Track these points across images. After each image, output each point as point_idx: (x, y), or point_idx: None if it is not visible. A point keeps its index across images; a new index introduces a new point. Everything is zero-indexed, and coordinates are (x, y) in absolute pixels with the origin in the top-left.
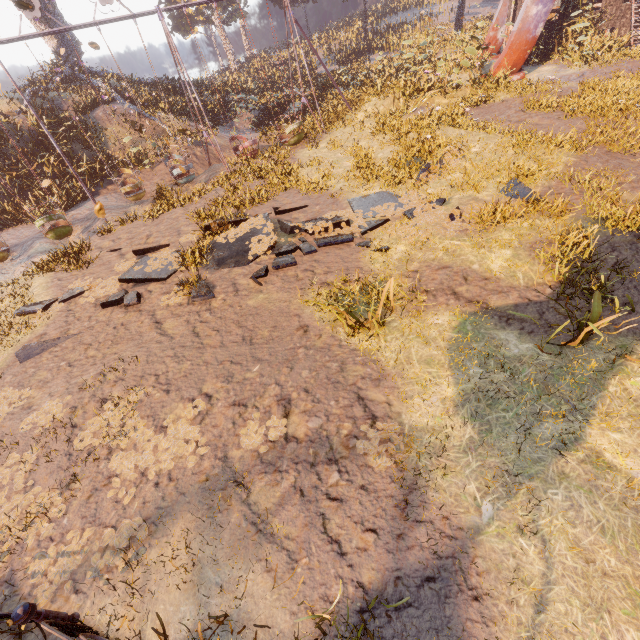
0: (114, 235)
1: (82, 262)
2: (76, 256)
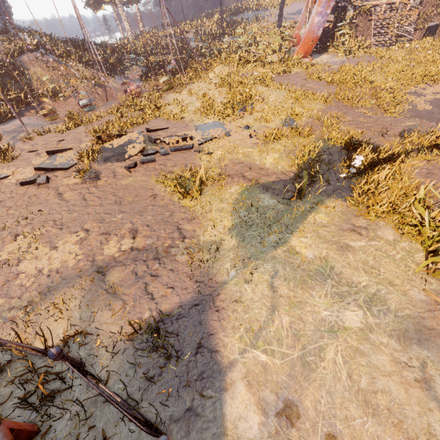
0: (33, 142)
1: (8, 157)
2: (3, 153)
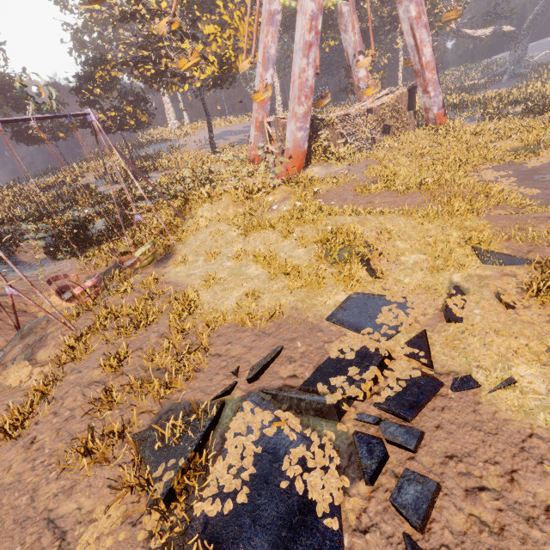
0: None
1: None
2: None
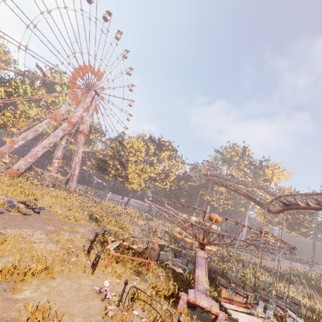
0: None
1: None
2: None
